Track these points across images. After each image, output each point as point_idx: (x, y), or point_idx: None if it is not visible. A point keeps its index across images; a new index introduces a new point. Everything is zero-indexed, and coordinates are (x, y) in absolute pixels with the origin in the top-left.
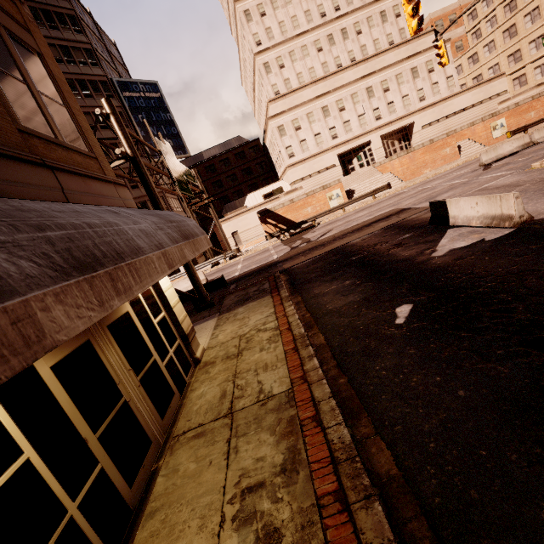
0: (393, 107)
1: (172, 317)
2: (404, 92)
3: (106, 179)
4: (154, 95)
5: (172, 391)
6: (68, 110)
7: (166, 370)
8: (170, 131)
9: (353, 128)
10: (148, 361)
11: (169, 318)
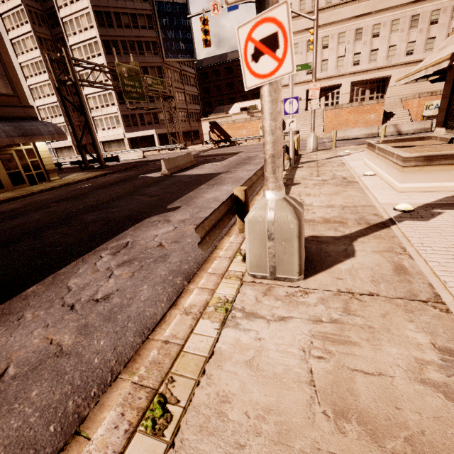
0: (375, 55)
1: (42, 162)
2: (393, 41)
3: (18, 106)
4: (180, 1)
5: (26, 183)
6: (8, 77)
7: (26, 176)
8: (185, 36)
9: (328, 68)
10: (16, 170)
11: (41, 162)
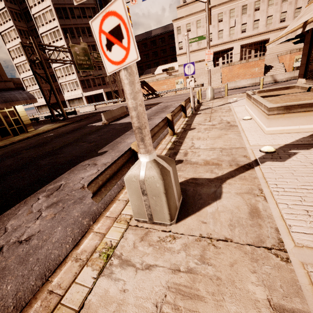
0: (257, 24)
1: (21, 119)
2: (270, 12)
3: (0, 81)
4: None
5: (10, 134)
6: None
7: (10, 130)
8: None
9: (223, 36)
10: (2, 126)
11: (20, 119)
